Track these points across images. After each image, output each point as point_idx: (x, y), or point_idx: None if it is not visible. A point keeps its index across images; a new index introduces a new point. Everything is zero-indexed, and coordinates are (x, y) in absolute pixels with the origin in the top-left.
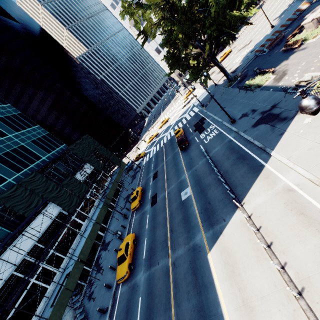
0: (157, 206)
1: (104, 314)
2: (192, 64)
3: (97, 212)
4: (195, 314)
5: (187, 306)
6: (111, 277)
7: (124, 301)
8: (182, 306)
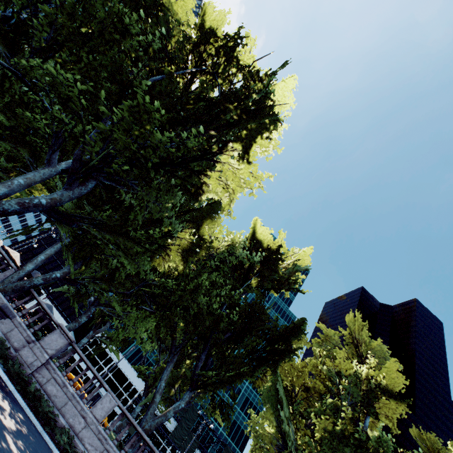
0: None
1: None
2: None
3: None
4: None
5: None
6: None
7: None
8: None
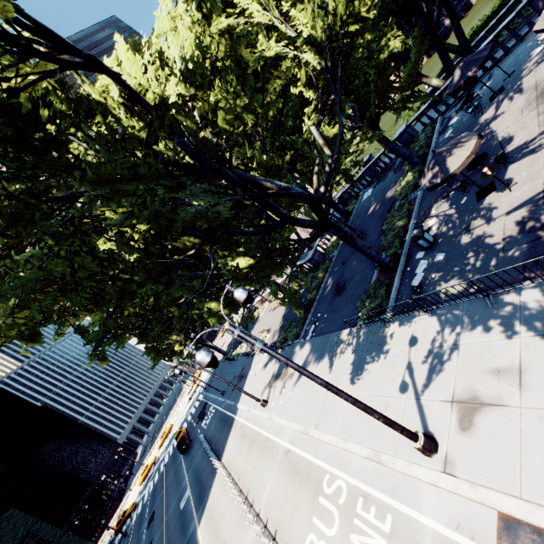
0: None
1: None
2: (181, 349)
3: None
4: None
5: None
6: None
7: None
8: None
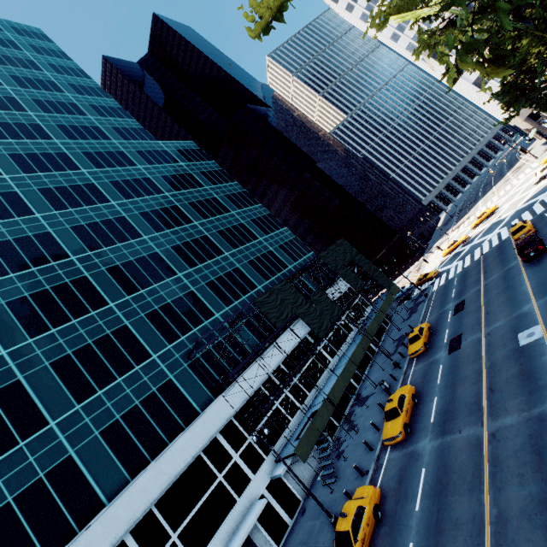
0: (462, 354)
1: (362, 477)
2: None
3: (351, 349)
4: (533, 505)
5: (517, 492)
6: (372, 438)
7: (394, 469)
8: (506, 490)
